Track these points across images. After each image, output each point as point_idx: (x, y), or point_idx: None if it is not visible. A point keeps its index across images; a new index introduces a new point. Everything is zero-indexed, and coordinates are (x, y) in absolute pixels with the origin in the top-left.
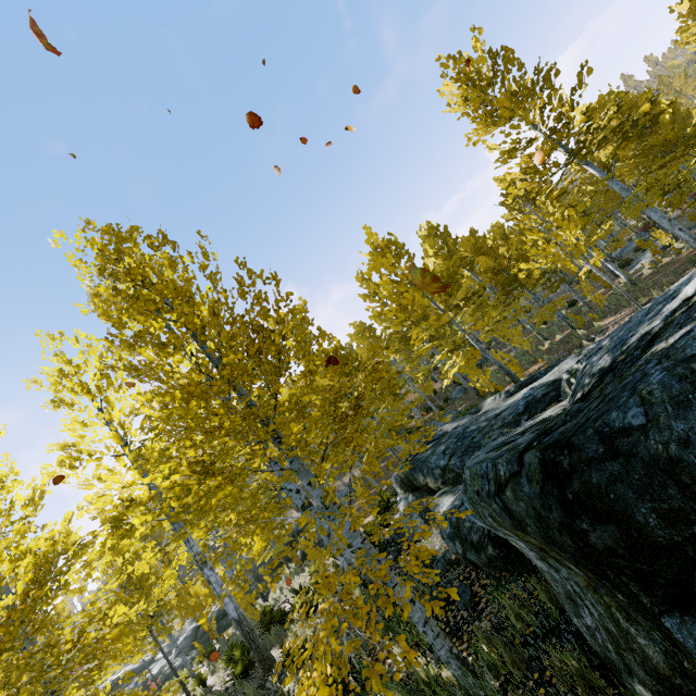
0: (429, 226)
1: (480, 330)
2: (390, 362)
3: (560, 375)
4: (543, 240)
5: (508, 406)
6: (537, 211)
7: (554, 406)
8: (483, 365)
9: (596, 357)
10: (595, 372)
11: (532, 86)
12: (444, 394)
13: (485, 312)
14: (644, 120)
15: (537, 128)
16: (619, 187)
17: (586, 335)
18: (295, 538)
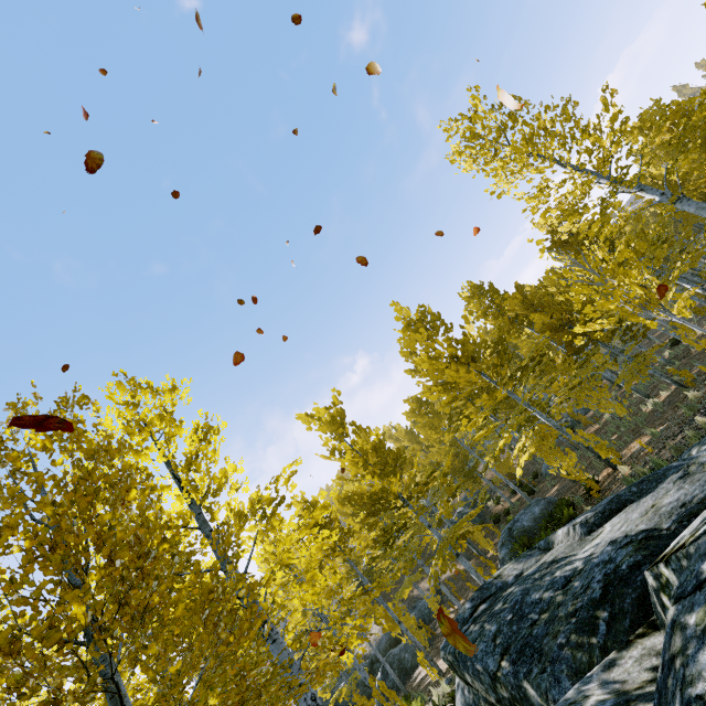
0: (471, 286)
1: (556, 392)
2: (456, 440)
3: (657, 522)
4: (596, 295)
5: (582, 564)
6: (581, 260)
7: (641, 639)
8: (575, 428)
9: (692, 616)
10: (692, 703)
11: (548, 124)
12: (532, 466)
13: (551, 380)
14: (705, 125)
15: (566, 165)
16: (694, 207)
17: (701, 399)
18: (373, 667)
